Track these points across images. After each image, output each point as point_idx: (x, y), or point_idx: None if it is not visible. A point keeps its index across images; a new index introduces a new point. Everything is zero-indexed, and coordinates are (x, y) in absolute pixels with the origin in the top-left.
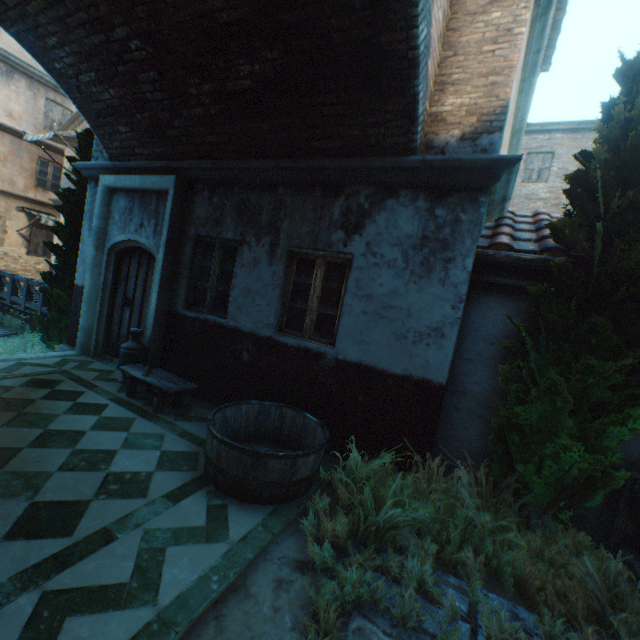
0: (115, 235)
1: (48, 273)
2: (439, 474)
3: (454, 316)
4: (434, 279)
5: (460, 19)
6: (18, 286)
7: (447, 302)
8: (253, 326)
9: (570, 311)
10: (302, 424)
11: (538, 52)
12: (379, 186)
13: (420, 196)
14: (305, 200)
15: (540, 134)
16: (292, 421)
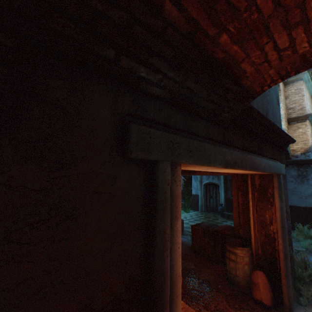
0: (204, 181)
1: (182, 192)
2: None
3: None
4: (305, 184)
5: (291, 131)
6: None
7: (310, 188)
8: None
9: None
10: None
11: None
12: None
13: (294, 166)
14: None
15: None
16: None
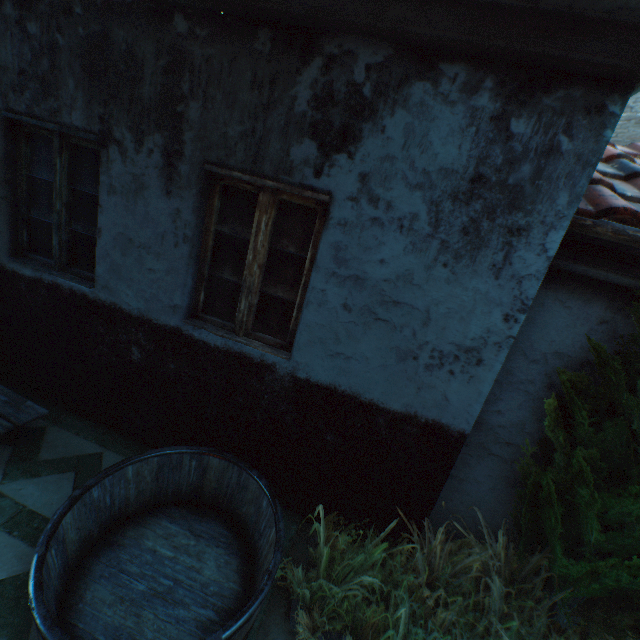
0: None
1: None
2: (443, 555)
3: (506, 333)
4: (483, 263)
5: None
6: None
7: (498, 307)
8: (144, 306)
9: None
10: (237, 481)
11: None
12: (400, 45)
13: (485, 82)
14: (235, 57)
15: None
16: (220, 475)
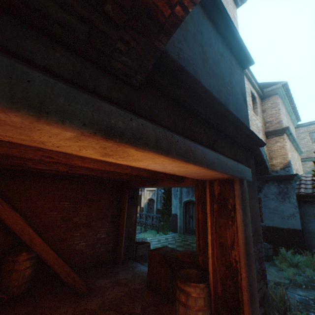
0: (184, 198)
1: (161, 211)
2: (309, 255)
3: (296, 210)
4: (286, 202)
5: (269, 145)
6: (141, 215)
7: (292, 207)
8: None
9: None
10: None
11: (293, 138)
12: (262, 180)
13: (274, 182)
14: None
15: (311, 125)
16: None
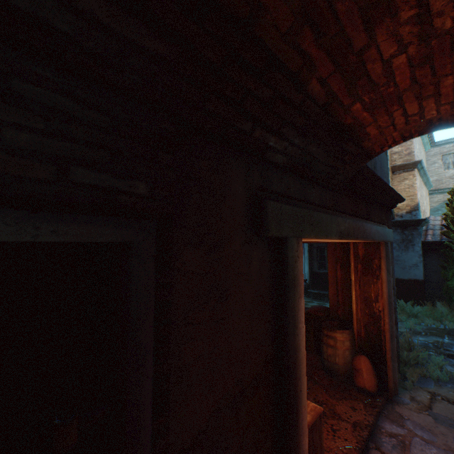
0: None
1: None
2: (429, 305)
3: (419, 260)
4: (409, 250)
5: (395, 183)
6: None
7: (416, 256)
8: None
9: (453, 255)
10: None
11: (424, 172)
12: None
13: (397, 228)
14: None
15: (446, 144)
16: None
